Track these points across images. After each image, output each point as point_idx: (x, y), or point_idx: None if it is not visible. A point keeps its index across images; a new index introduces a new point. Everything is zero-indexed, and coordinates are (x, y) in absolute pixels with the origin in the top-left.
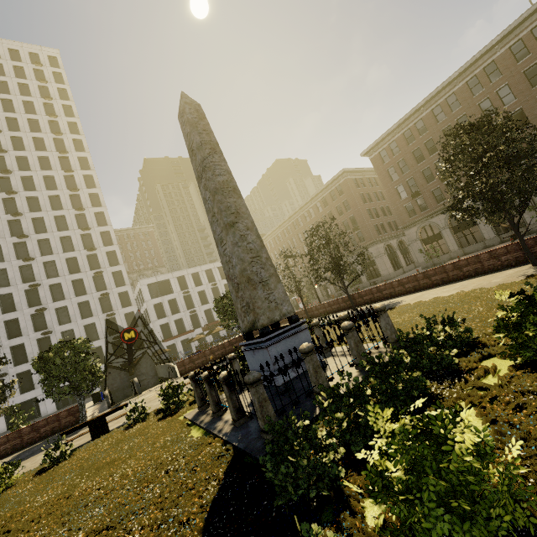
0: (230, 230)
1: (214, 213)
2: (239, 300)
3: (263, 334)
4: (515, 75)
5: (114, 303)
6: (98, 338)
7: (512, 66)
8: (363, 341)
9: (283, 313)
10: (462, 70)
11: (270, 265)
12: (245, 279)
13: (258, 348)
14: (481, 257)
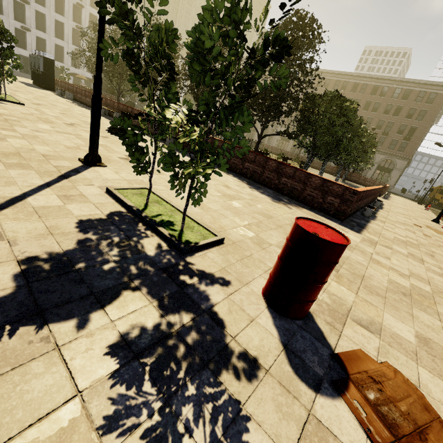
0: None
1: None
2: None
3: None
4: (365, 99)
5: (84, 19)
6: (63, 39)
7: (368, 94)
8: None
9: None
10: (359, 75)
11: None
12: None
13: None
14: (289, 153)
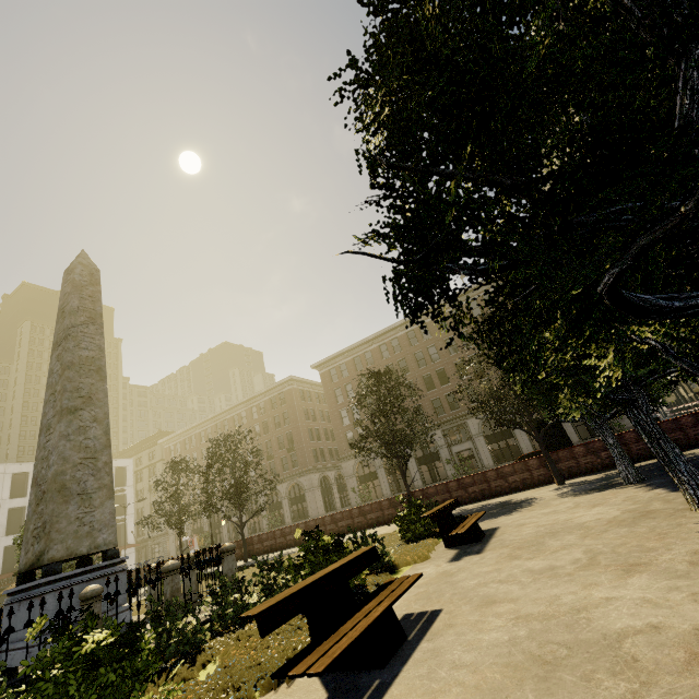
0: (66, 416)
1: (55, 391)
2: (36, 518)
3: (47, 573)
4: (440, 341)
5: None
6: None
7: (438, 333)
8: (202, 595)
9: (96, 543)
10: (404, 321)
11: (108, 473)
12: (56, 486)
13: (29, 598)
14: (383, 503)
